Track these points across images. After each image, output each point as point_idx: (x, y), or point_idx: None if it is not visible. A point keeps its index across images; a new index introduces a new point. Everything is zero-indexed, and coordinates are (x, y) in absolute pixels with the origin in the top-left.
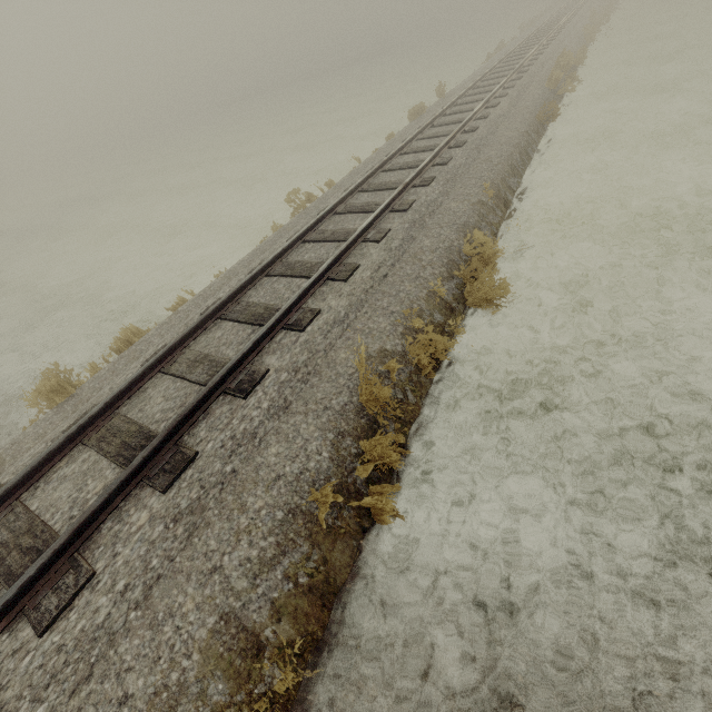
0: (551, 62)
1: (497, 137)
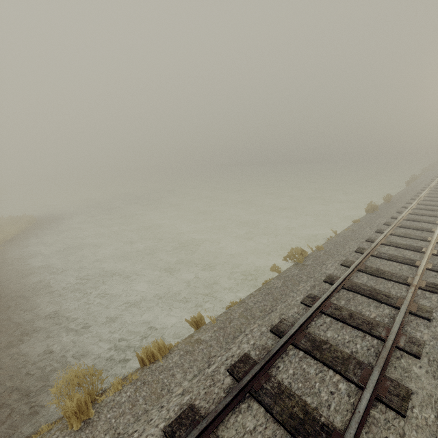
0: None
1: None
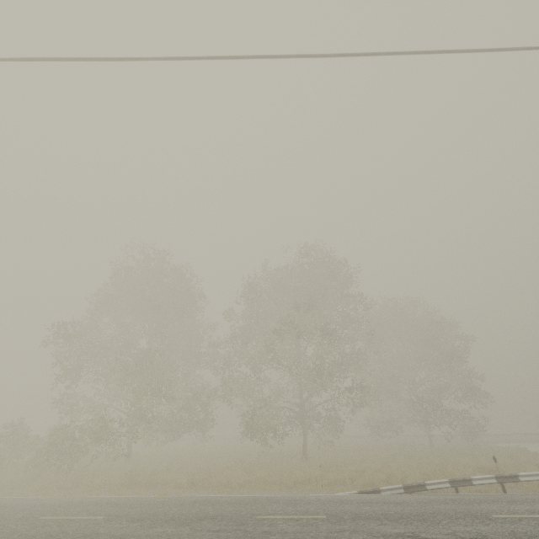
0: None
1: None
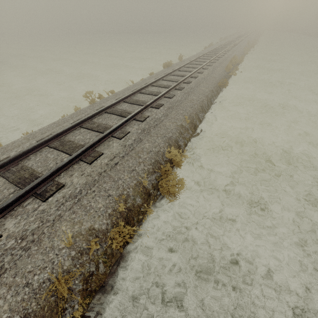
0: (229, 59)
1: (199, 89)
